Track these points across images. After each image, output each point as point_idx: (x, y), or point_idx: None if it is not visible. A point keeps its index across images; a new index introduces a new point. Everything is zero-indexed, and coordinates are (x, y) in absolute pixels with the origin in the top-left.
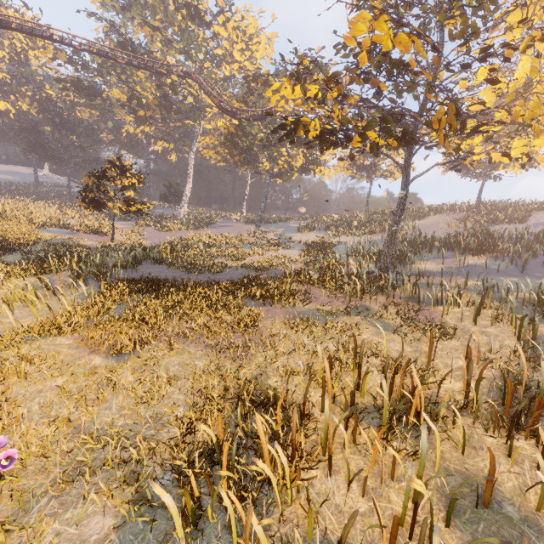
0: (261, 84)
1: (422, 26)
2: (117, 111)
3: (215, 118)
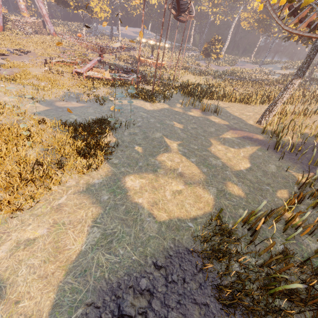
0: None
1: None
2: (203, 1)
3: (254, 1)
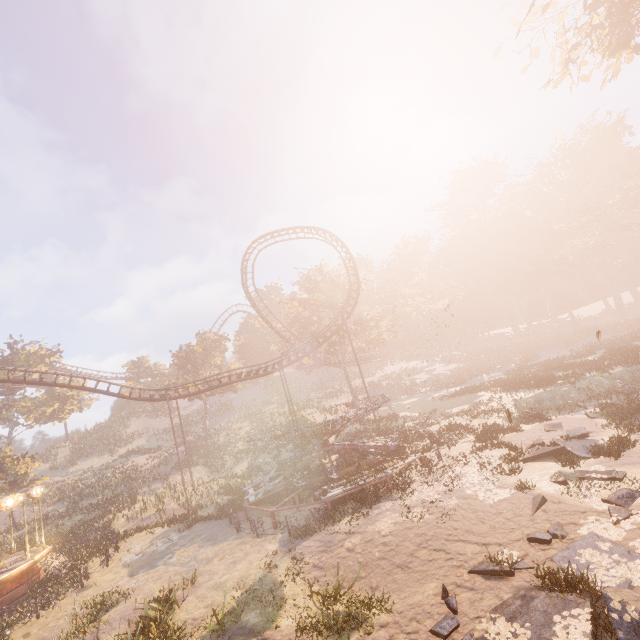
0: (2, 364)
1: (183, 360)
2: None
3: None
